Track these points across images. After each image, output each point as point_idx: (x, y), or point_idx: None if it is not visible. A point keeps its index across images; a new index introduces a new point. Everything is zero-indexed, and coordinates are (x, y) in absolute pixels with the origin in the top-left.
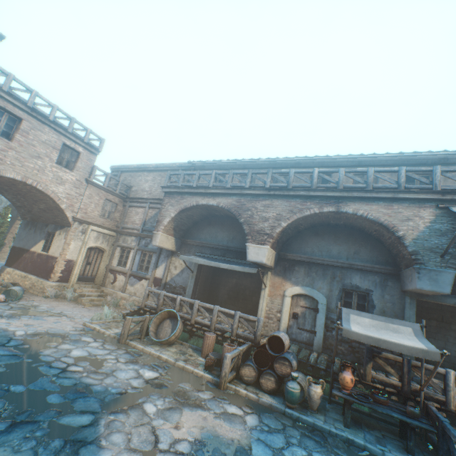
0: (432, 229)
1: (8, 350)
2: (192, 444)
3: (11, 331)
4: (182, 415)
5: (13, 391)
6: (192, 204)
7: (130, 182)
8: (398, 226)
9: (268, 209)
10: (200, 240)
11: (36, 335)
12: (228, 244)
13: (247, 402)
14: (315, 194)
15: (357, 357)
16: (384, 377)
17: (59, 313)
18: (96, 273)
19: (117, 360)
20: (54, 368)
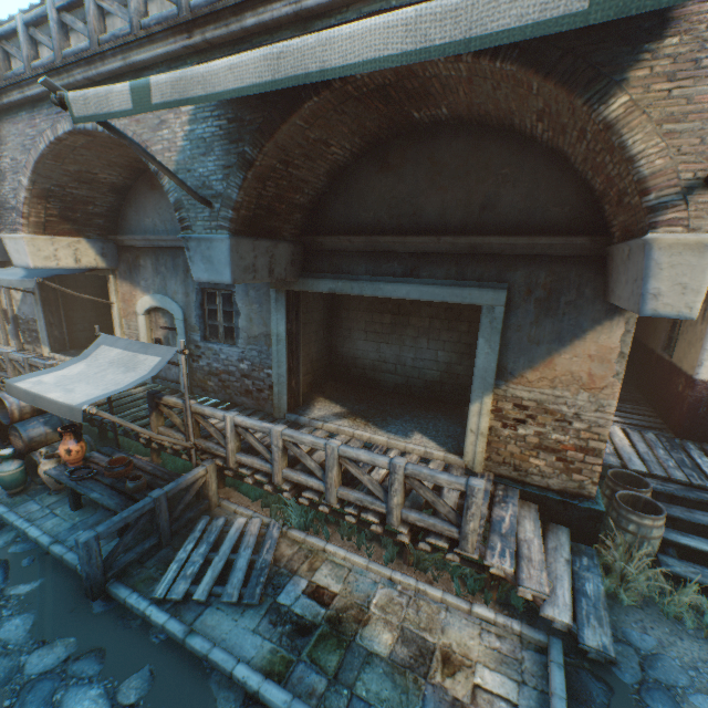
0: (194, 141)
1: None
2: None
3: None
4: None
5: None
6: None
7: None
8: (152, 146)
9: None
10: None
11: None
12: None
13: None
14: (33, 94)
15: (229, 394)
16: (170, 433)
17: None
18: None
19: None
20: None
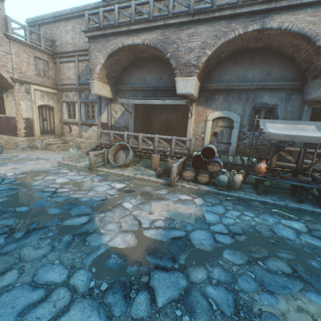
0: None
1: (5, 186)
2: (165, 221)
3: (2, 174)
4: (151, 206)
5: (19, 211)
6: (118, 47)
7: (52, 36)
8: None
9: (193, 38)
10: (132, 85)
11: (24, 174)
12: (156, 84)
13: (192, 192)
14: (241, 12)
15: (259, 155)
16: (284, 163)
17: (36, 158)
18: (54, 127)
19: (92, 181)
20: (46, 192)
